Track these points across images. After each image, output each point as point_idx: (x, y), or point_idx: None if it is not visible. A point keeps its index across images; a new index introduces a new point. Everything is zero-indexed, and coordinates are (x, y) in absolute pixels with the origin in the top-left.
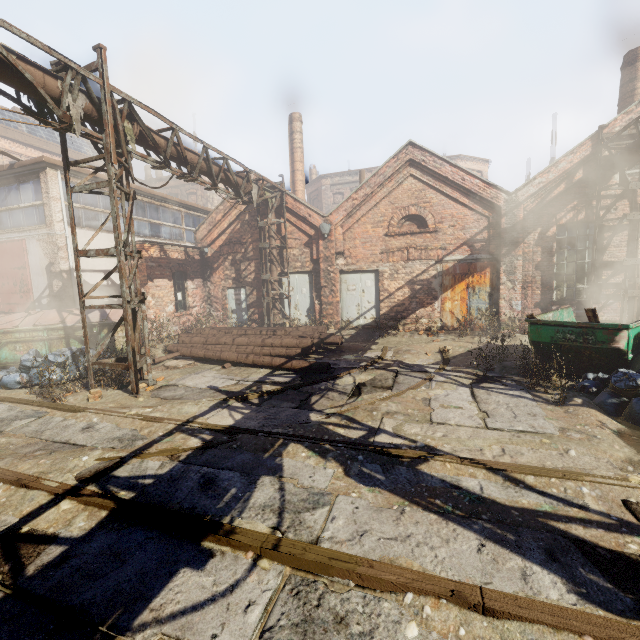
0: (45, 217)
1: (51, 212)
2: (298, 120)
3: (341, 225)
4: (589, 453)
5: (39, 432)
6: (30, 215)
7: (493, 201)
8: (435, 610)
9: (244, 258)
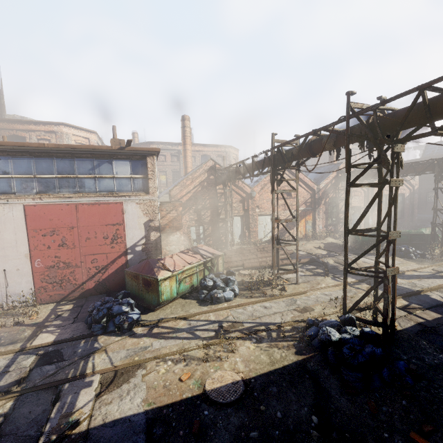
0: (148, 188)
1: (155, 185)
2: (188, 120)
3: (258, 192)
4: (413, 264)
5: (318, 301)
6: (125, 184)
7: (313, 188)
8: None
9: (203, 208)
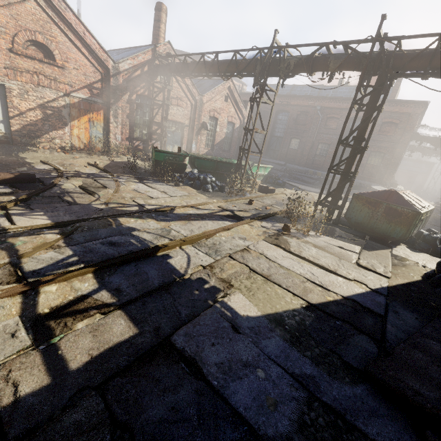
0: None
1: None
2: None
3: None
4: (201, 198)
5: None
6: None
7: (105, 63)
8: (223, 233)
9: None
